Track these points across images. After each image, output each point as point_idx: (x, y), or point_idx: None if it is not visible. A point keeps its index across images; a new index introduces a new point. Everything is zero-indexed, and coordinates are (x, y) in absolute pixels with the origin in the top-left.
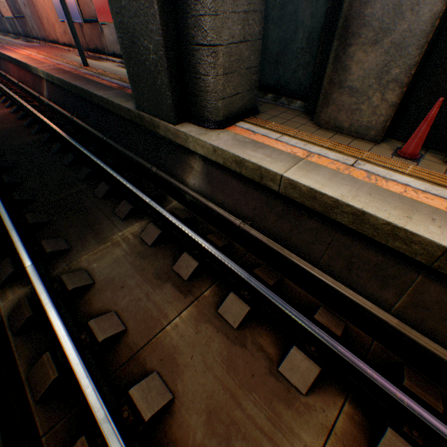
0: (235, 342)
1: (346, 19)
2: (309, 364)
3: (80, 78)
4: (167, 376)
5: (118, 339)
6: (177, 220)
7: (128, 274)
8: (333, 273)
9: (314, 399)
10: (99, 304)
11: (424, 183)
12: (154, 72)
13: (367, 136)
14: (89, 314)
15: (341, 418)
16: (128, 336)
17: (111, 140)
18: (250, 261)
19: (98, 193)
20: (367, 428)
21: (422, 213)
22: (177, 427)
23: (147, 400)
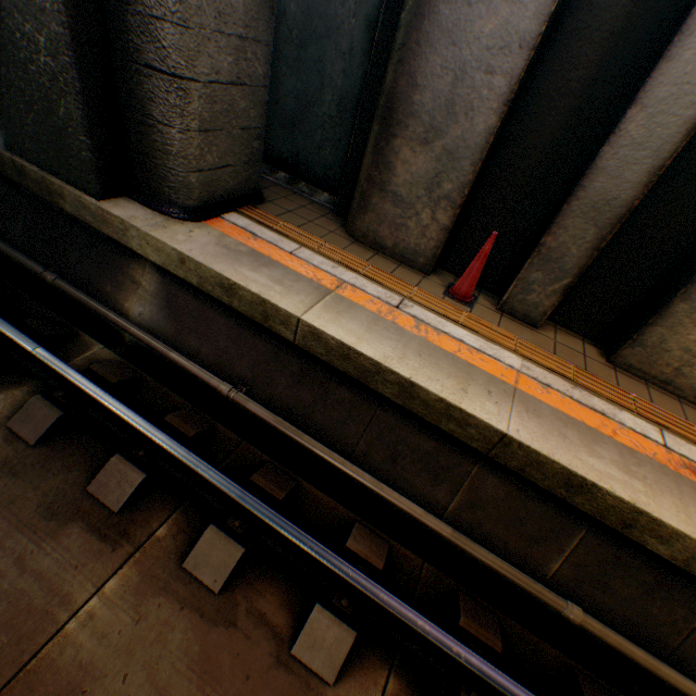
0: (216, 621)
1: (391, 99)
2: (339, 630)
3: None
4: None
5: None
6: (99, 390)
7: None
8: (374, 466)
9: (348, 687)
10: None
11: (480, 338)
12: (49, 89)
13: (416, 263)
14: None
15: None
16: None
17: None
18: (247, 457)
19: None
20: None
21: (479, 383)
22: None
23: None
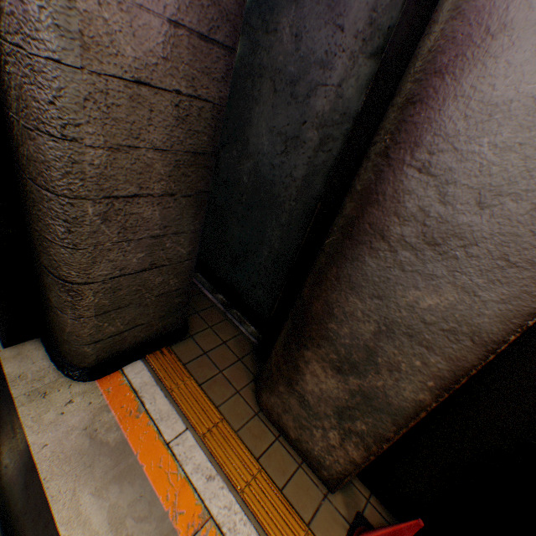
0: None
1: (305, 310)
2: None
3: None
4: None
5: None
6: None
7: None
8: None
9: None
10: None
11: None
12: None
13: (319, 470)
14: None
15: None
16: None
17: None
18: None
19: None
20: None
21: None
22: None
23: None
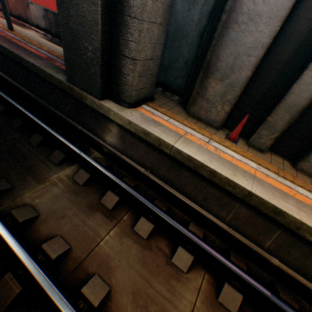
0: (145, 248)
1: (208, 64)
2: (188, 255)
3: (8, 41)
4: (104, 275)
5: (65, 255)
6: (103, 168)
7: (66, 207)
8: (197, 202)
9: (190, 274)
10: (46, 230)
11: (240, 156)
12: (89, 63)
13: (214, 125)
14: (38, 239)
15: (204, 282)
16: (73, 252)
17: (39, 98)
18: (150, 195)
19: (32, 142)
20: (216, 285)
21: (240, 172)
22: (114, 307)
23: (95, 293)
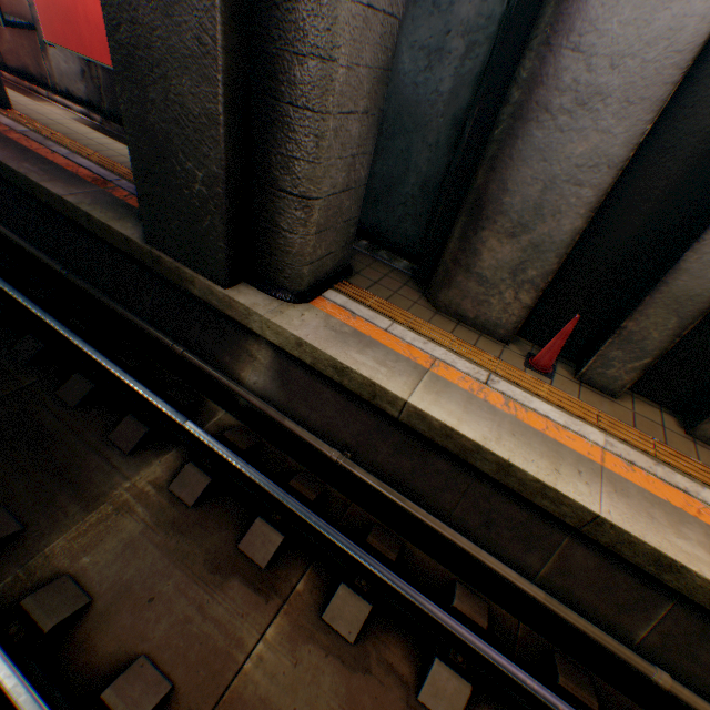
0: (354, 667)
1: (481, 198)
2: (457, 682)
3: None
4: None
5: (160, 709)
6: (240, 460)
7: (158, 571)
8: (468, 530)
9: None
10: (110, 644)
11: (563, 413)
12: (198, 207)
13: (496, 334)
14: (93, 671)
15: None
16: (180, 701)
17: (79, 278)
18: (356, 517)
19: (68, 396)
20: None
21: (568, 462)
22: None
23: None
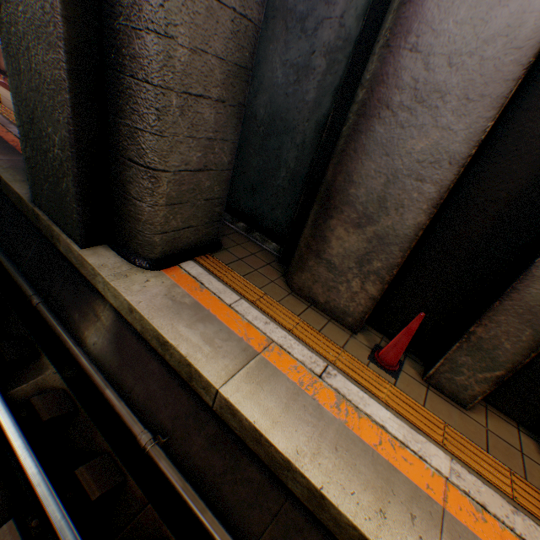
0: None
1: (330, 188)
2: None
3: None
4: None
5: None
6: (20, 437)
7: None
8: None
9: None
10: None
11: (403, 423)
12: (58, 169)
13: (344, 321)
14: None
15: None
16: None
17: None
18: (146, 527)
19: None
20: None
21: (400, 499)
22: None
23: None
